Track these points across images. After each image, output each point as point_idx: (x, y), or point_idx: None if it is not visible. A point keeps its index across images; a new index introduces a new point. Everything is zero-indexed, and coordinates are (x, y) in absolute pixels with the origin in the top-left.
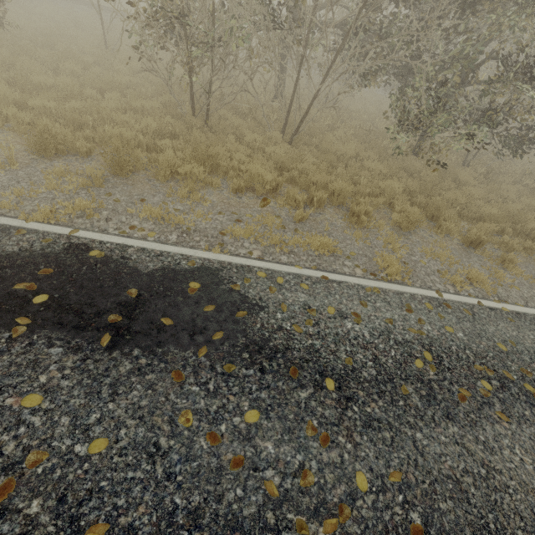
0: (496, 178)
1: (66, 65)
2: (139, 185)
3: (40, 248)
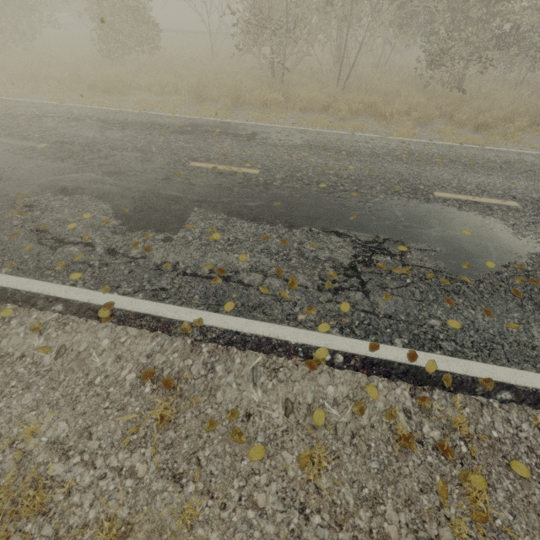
0: None
1: (194, 65)
2: (246, 110)
3: (211, 123)
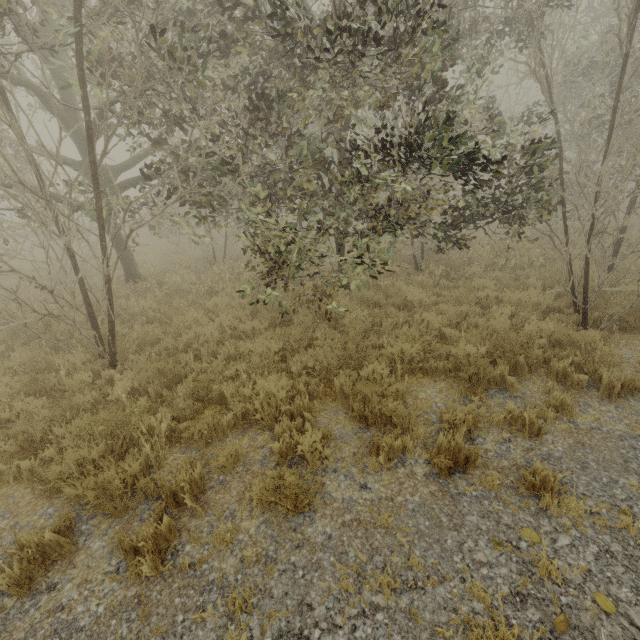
0: (464, 271)
1: None
2: None
3: None
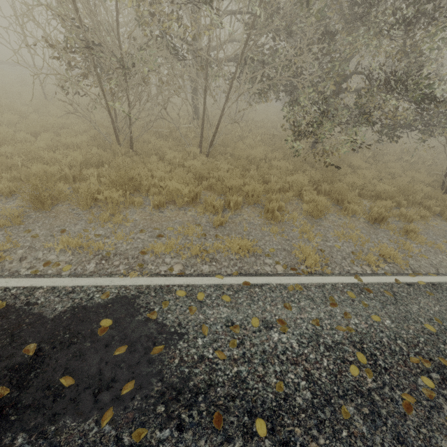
0: (382, 158)
1: (4, 116)
2: (61, 215)
3: None
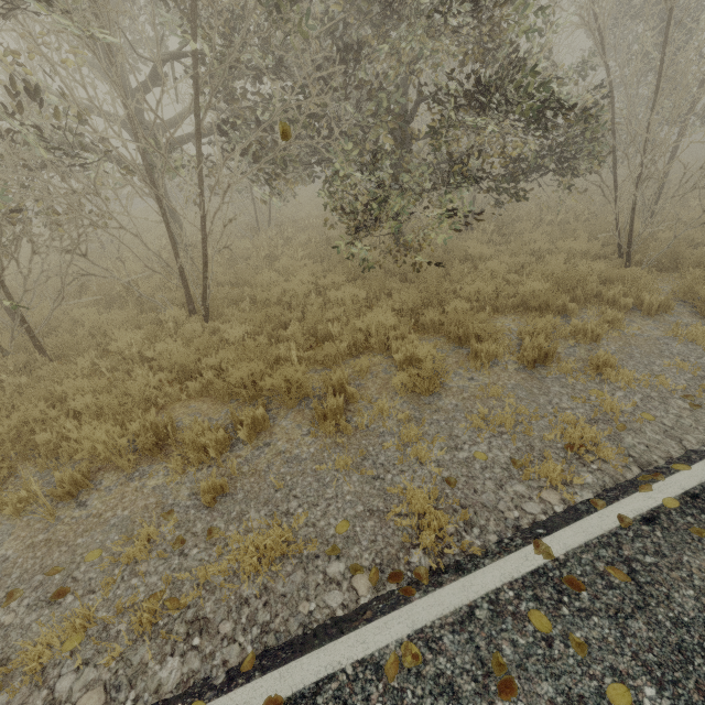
0: (513, 228)
1: None
2: None
3: None
